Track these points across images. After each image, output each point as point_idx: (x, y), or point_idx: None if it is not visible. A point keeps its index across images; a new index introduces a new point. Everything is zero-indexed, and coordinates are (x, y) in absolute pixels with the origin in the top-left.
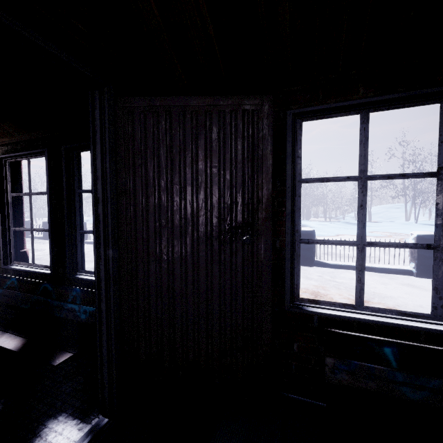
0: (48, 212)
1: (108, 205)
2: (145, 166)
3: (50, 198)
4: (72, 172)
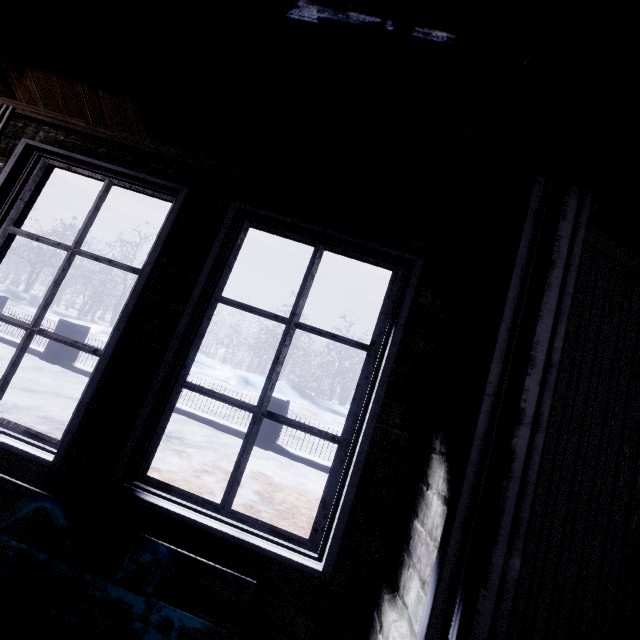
0: (123, 312)
1: (536, 436)
2: (578, 363)
3: (144, 285)
4: (226, 257)
